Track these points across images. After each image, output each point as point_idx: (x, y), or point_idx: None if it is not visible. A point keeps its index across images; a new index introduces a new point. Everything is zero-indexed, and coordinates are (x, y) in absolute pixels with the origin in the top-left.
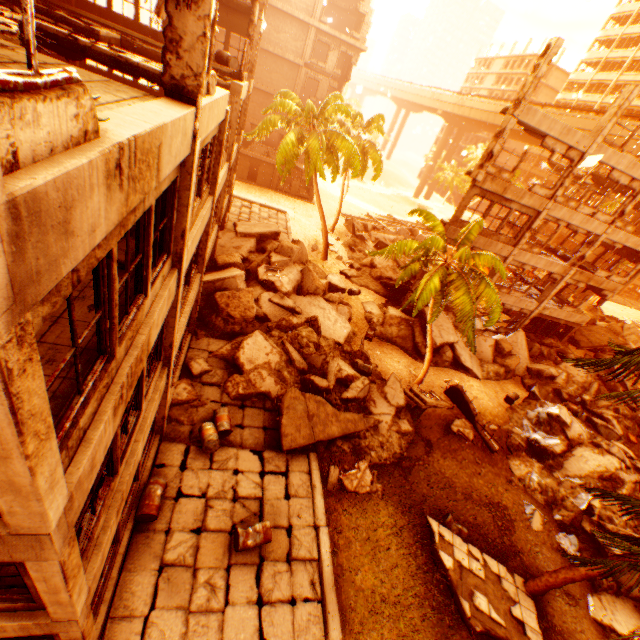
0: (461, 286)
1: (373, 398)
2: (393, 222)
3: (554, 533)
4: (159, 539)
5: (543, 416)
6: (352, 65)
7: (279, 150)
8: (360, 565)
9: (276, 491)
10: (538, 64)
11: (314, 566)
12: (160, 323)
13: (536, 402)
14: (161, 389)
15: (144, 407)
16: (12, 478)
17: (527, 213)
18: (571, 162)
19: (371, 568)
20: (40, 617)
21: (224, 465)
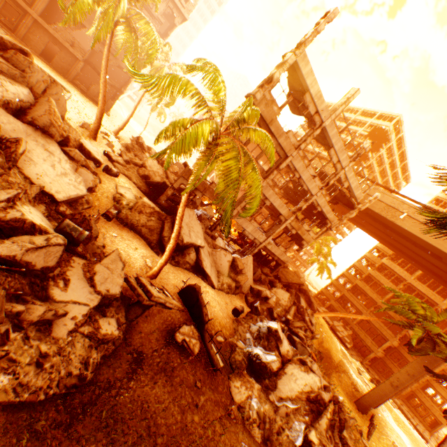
0: (232, 150)
1: (68, 276)
2: None
3: None
4: None
5: (264, 330)
6: (175, 23)
7: None
8: None
9: None
10: (319, 22)
11: None
12: None
13: (258, 317)
14: None
15: None
16: None
17: (280, 153)
18: (314, 126)
19: None
20: None
21: None
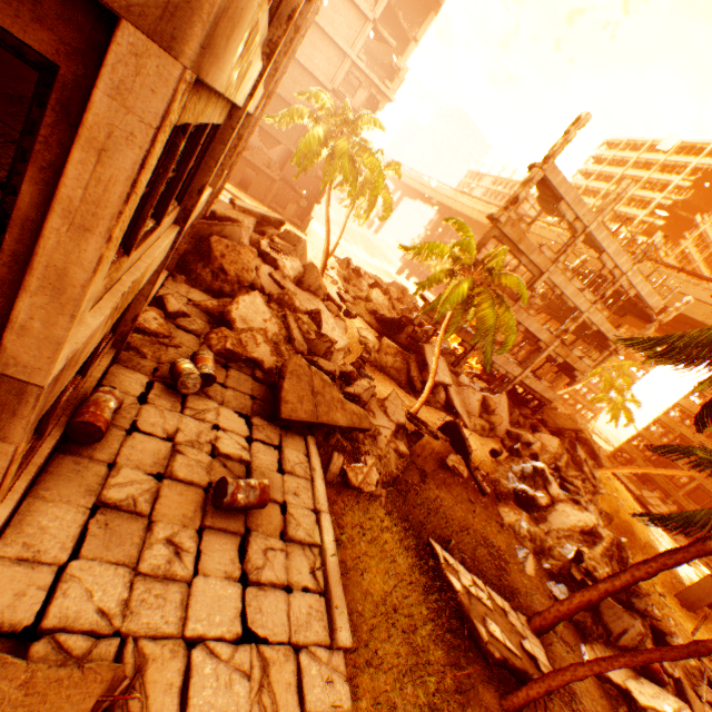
0: (487, 299)
1: (372, 409)
2: None
3: (545, 580)
4: (97, 471)
5: (528, 470)
6: (378, 110)
7: (303, 140)
8: (367, 566)
9: (267, 462)
10: (569, 130)
11: (315, 553)
12: (243, 89)
13: (519, 459)
14: (168, 245)
15: (161, 227)
16: None
17: (532, 271)
18: (575, 233)
19: (380, 572)
20: None
21: (201, 415)
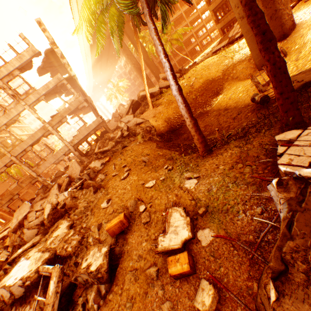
0: None
1: None
2: None
3: None
4: None
5: None
6: None
7: None
8: None
9: None
10: None
11: None
12: None
13: None
14: None
15: None
16: None
17: None
18: None
19: None
20: None
21: None
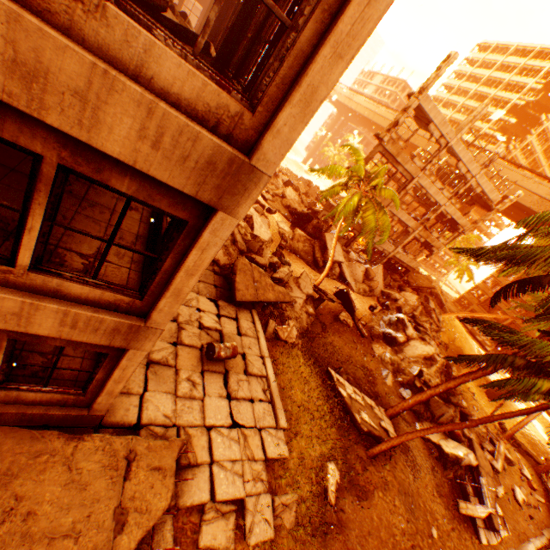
0: (371, 208)
1: (290, 286)
2: (291, 174)
3: (398, 388)
4: None
5: (393, 320)
6: None
7: None
8: (292, 386)
9: (231, 329)
10: (440, 67)
11: (264, 381)
12: None
13: (388, 312)
14: None
15: None
16: (319, 87)
17: (406, 177)
18: (440, 147)
19: (300, 389)
20: (135, 321)
21: (189, 303)
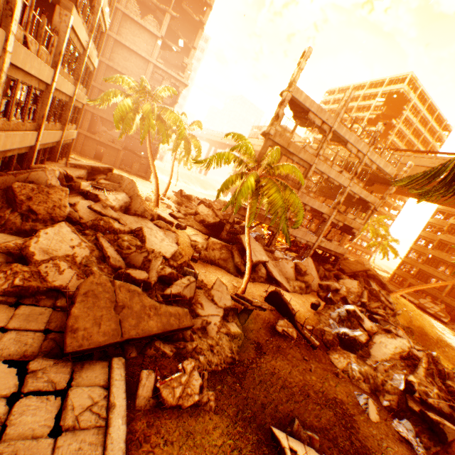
0: (272, 186)
1: (200, 301)
2: None
3: (390, 421)
4: None
5: (343, 314)
6: (179, 92)
7: (117, 110)
8: None
9: (34, 425)
10: (300, 62)
11: None
12: None
13: (334, 305)
14: None
15: None
16: None
17: (304, 165)
18: (325, 133)
19: None
20: None
21: None
